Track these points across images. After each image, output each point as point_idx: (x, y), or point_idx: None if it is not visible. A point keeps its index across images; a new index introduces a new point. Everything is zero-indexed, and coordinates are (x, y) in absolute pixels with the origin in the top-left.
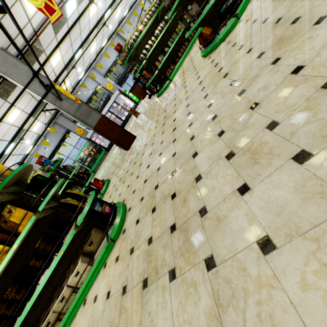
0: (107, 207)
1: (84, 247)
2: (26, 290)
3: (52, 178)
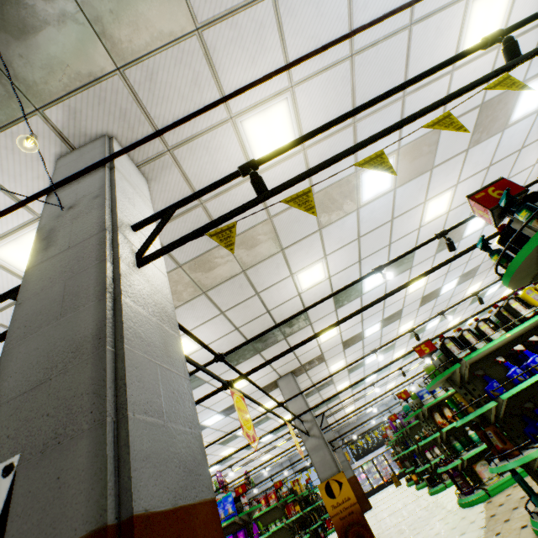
0: (323, 534)
1: None
2: None
3: (307, 495)
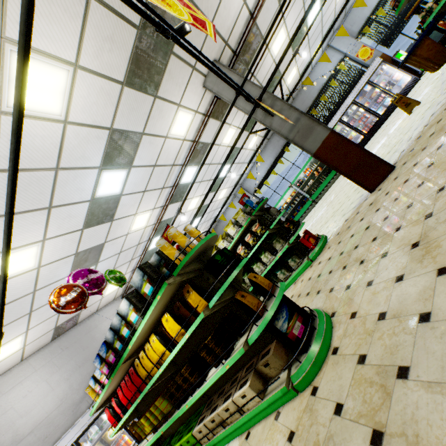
0: (298, 324)
1: (258, 360)
2: (197, 376)
3: (253, 222)
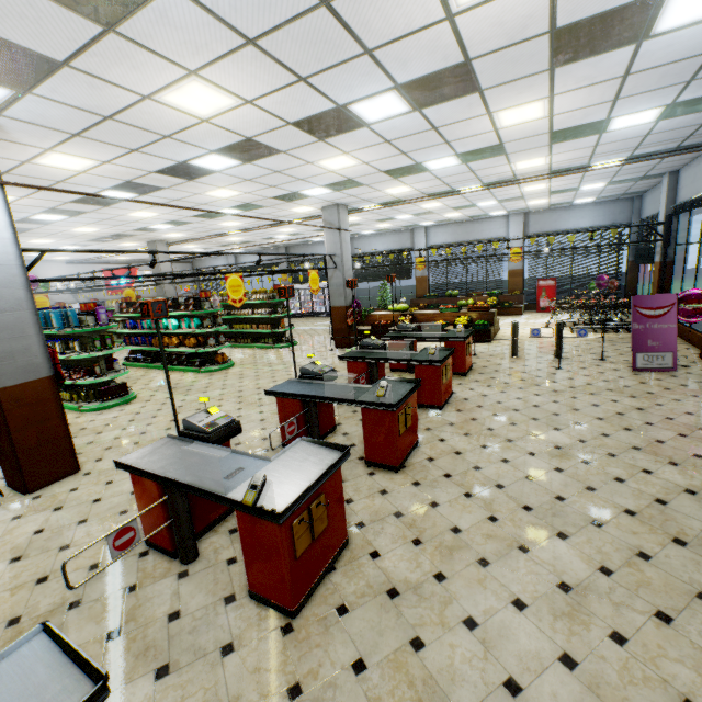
0: None
1: None
2: None
3: None
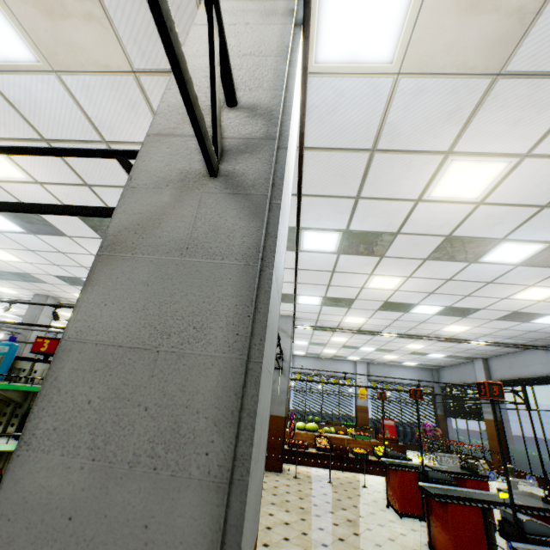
0: None
1: None
2: None
3: None
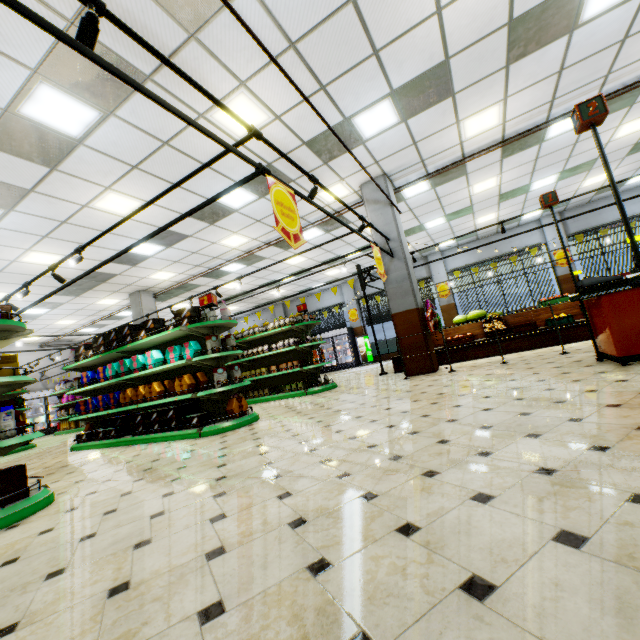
0: None
1: None
2: None
3: None
